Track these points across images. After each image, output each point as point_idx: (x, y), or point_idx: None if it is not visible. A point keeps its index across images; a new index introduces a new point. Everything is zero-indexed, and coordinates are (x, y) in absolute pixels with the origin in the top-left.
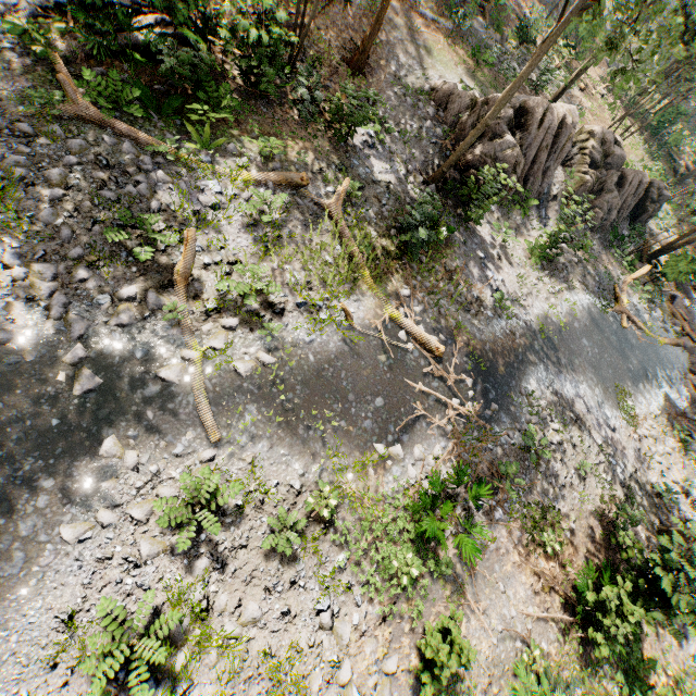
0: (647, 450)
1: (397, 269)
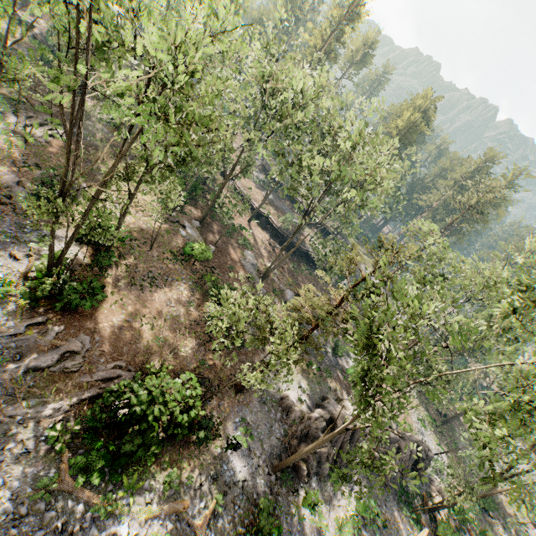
0: None
1: None
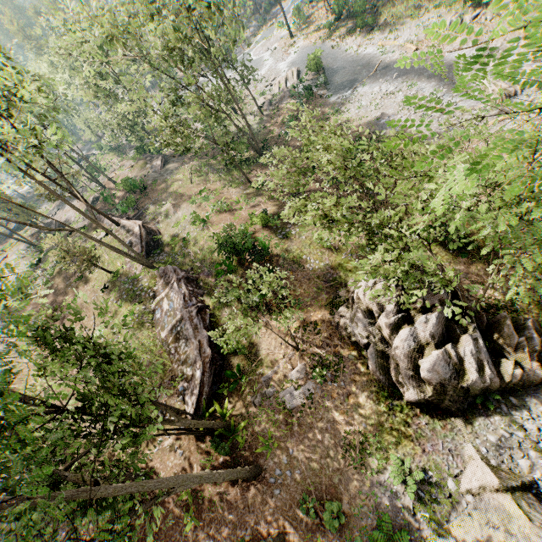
0: None
1: (263, 28)
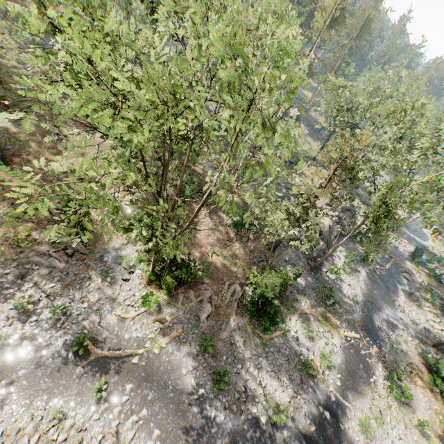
0: (411, 317)
1: (332, 317)
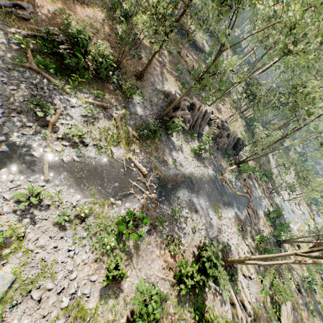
0: (224, 230)
1: (136, 143)
